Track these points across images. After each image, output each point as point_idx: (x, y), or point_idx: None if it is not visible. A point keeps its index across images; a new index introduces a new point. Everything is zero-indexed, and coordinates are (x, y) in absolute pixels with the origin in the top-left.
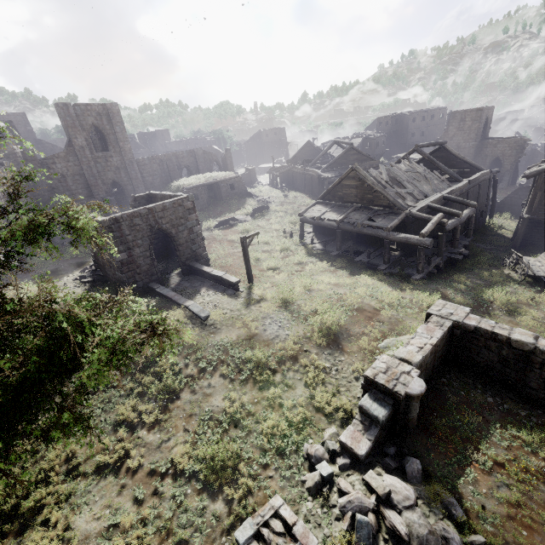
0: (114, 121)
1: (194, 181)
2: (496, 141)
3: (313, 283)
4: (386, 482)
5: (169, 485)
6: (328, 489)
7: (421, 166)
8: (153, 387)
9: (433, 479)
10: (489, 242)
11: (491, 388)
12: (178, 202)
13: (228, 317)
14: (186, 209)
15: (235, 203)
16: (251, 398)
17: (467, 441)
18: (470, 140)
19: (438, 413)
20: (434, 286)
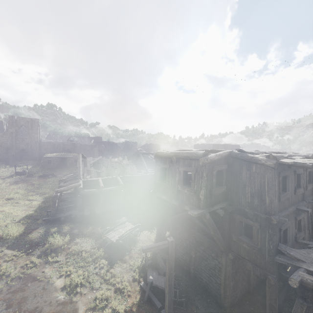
0: (34, 125)
1: (53, 154)
2: None
3: None
4: None
5: None
6: None
7: (128, 161)
8: None
9: None
10: None
11: None
12: None
13: None
14: None
15: (71, 169)
16: None
17: None
18: None
19: None
20: (42, 226)
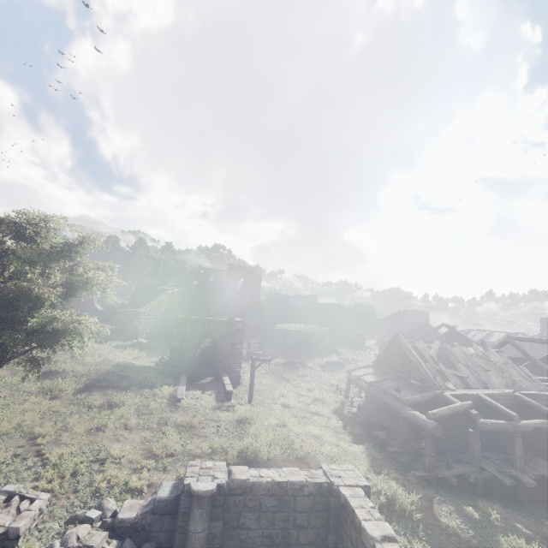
0: (256, 277)
1: (289, 326)
2: None
3: (290, 422)
4: None
5: (33, 460)
6: (76, 526)
7: (502, 356)
8: (101, 415)
9: None
10: None
11: None
12: (232, 322)
13: (193, 407)
14: (235, 329)
15: (318, 353)
16: (133, 458)
17: None
18: None
19: None
20: (433, 494)
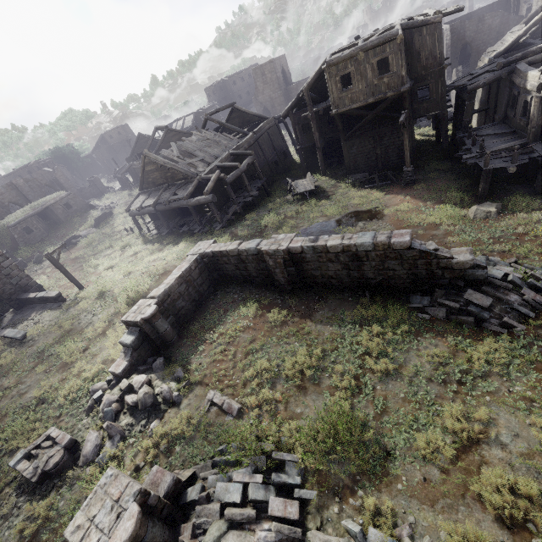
0: None
1: (18, 215)
2: (296, 85)
3: (131, 267)
4: (134, 381)
5: None
6: (98, 405)
7: (211, 132)
8: None
9: (173, 364)
10: (291, 176)
11: (241, 288)
12: None
13: (47, 327)
14: None
15: (78, 220)
16: (61, 378)
17: (210, 330)
18: (277, 90)
19: (198, 321)
20: (230, 230)
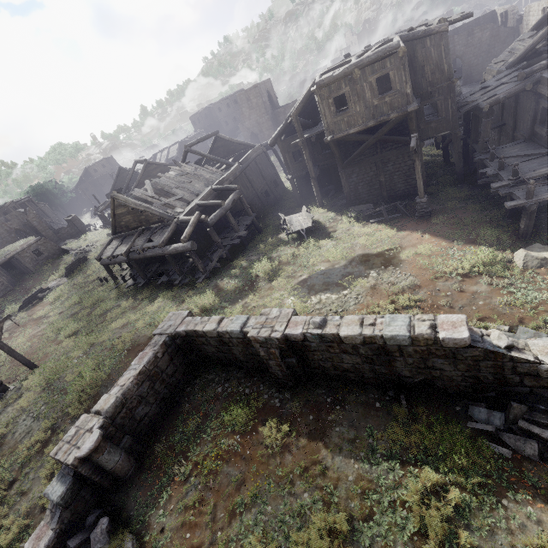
0: None
1: None
2: (283, 109)
3: (94, 339)
4: None
5: None
6: None
7: (191, 166)
8: None
9: (122, 529)
10: (284, 207)
11: (226, 375)
12: None
13: None
14: None
15: (48, 268)
16: None
17: (181, 453)
18: (264, 115)
19: (168, 434)
20: (215, 282)
